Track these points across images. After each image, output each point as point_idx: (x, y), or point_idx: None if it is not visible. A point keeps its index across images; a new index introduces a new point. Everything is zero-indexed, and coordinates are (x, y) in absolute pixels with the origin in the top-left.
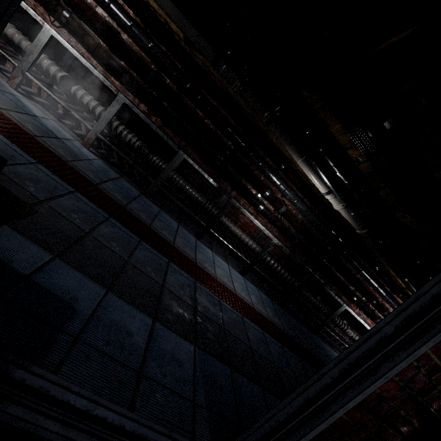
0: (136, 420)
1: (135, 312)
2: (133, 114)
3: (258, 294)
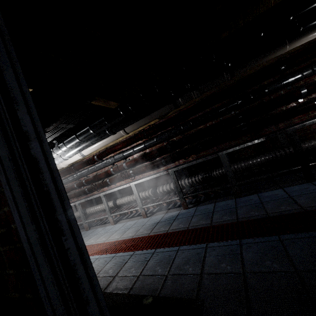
0: None
1: None
2: (182, 169)
3: None
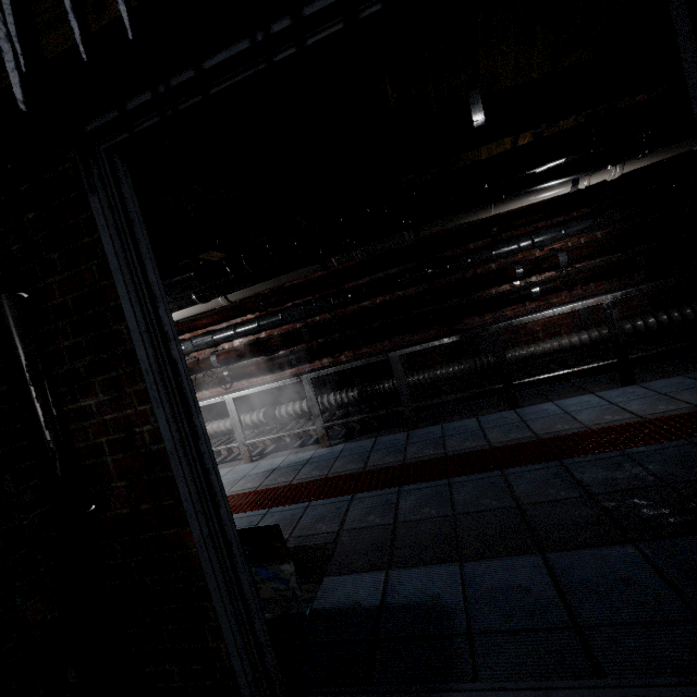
0: (618, 686)
1: (510, 562)
2: (327, 376)
3: (692, 383)
